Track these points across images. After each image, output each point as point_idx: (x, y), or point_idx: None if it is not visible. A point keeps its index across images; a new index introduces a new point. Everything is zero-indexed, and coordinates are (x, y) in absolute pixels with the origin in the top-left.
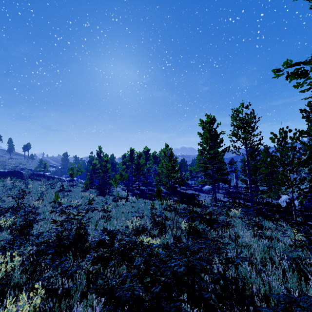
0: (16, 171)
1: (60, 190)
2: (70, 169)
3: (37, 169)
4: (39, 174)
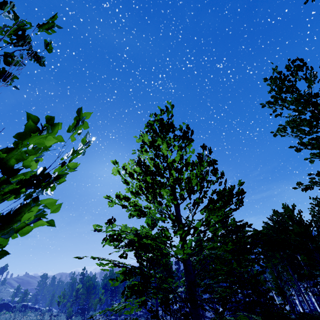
0: (5, 303)
1: (49, 319)
2: (59, 297)
3: (10, 299)
4: (23, 305)
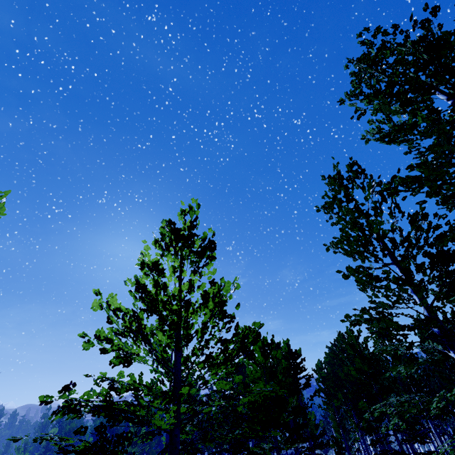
0: None
1: None
2: (16, 449)
3: None
4: None
